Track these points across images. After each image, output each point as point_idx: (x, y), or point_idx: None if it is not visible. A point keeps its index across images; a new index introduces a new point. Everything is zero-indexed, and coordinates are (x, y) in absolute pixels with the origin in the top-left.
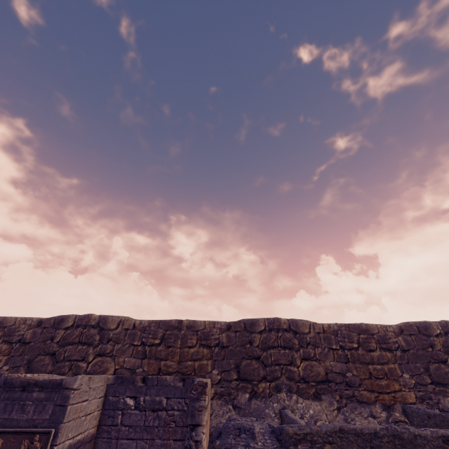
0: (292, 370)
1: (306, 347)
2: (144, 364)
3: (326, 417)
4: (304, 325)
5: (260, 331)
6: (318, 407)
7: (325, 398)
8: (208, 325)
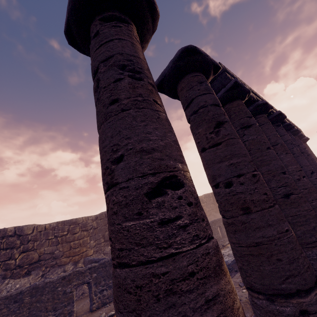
0: (9, 263)
1: (27, 243)
2: None
3: (29, 285)
4: (29, 229)
5: None
6: (25, 280)
7: (34, 272)
8: None
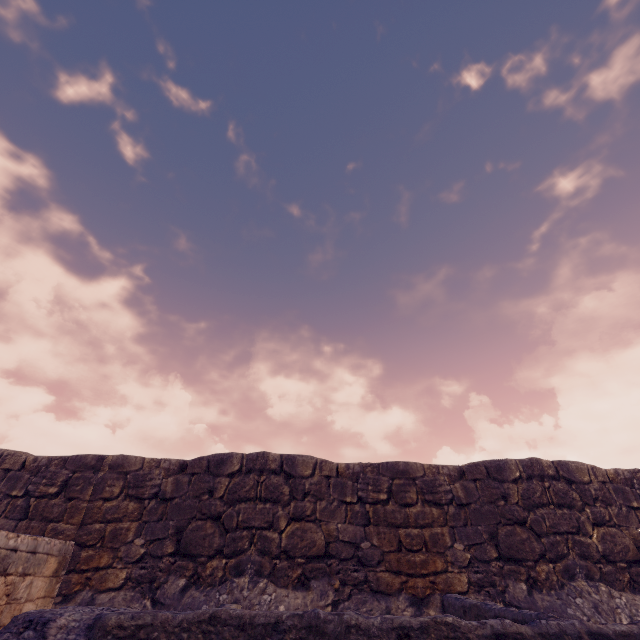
0: (268, 538)
1: (302, 499)
2: (19, 529)
3: None
4: (306, 464)
5: (231, 473)
6: (297, 600)
7: (316, 585)
8: (147, 464)
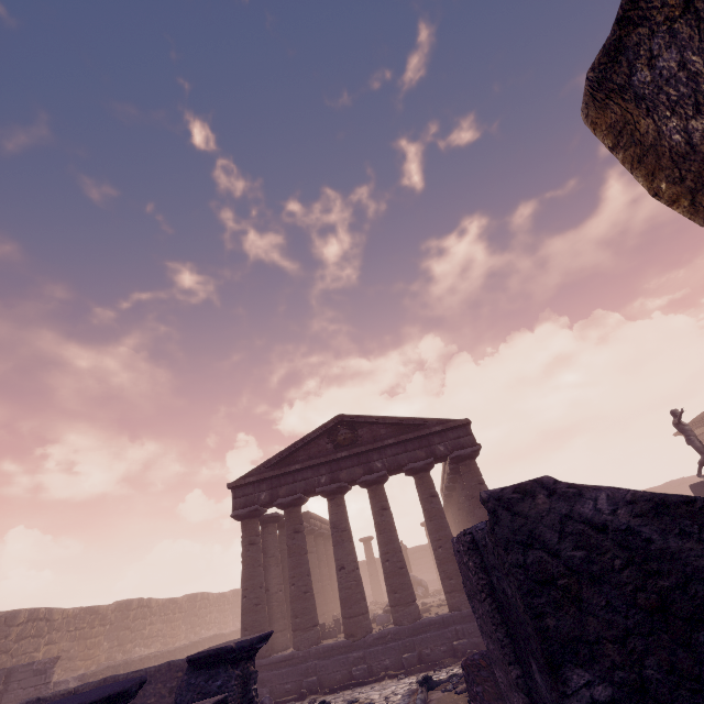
0: (35, 656)
1: (52, 633)
2: None
3: None
4: (58, 613)
5: (20, 623)
6: None
7: None
8: None
